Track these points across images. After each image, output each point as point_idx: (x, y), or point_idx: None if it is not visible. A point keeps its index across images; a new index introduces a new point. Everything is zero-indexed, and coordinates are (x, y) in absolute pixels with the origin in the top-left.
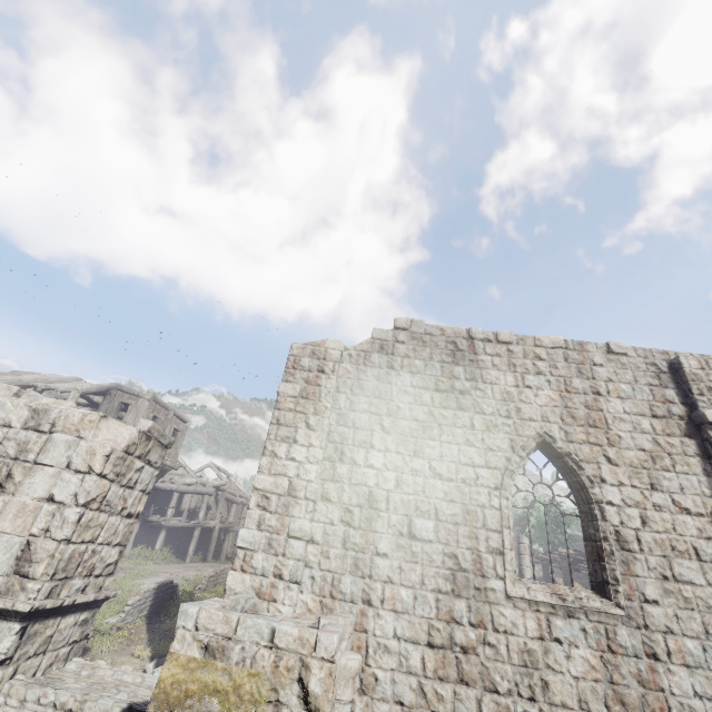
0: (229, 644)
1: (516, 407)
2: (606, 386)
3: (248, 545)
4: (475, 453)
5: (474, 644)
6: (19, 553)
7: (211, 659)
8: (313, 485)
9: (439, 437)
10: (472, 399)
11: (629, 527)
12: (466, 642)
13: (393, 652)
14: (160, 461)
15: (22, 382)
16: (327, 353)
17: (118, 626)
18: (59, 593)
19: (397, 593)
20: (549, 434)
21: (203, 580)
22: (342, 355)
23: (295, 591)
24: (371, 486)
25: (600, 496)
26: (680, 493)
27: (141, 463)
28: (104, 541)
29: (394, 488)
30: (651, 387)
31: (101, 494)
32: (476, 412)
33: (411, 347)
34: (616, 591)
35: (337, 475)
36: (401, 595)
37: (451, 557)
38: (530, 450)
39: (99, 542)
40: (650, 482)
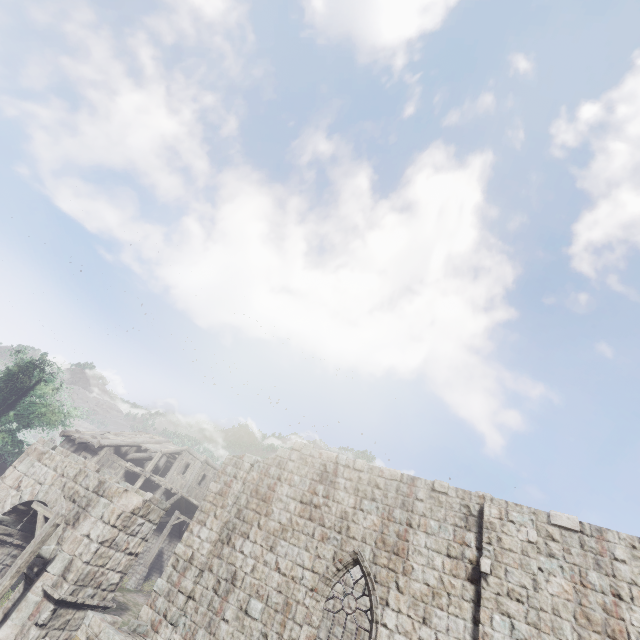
0: (96, 639)
1: (347, 525)
2: (419, 520)
3: (158, 590)
4: (307, 557)
5: None
6: (67, 564)
7: None
8: (202, 558)
9: (289, 539)
10: (320, 513)
11: None
12: None
13: None
14: (159, 519)
15: (135, 443)
16: (242, 464)
17: None
18: (78, 594)
19: None
20: (360, 553)
21: None
22: (253, 466)
23: (169, 629)
24: (237, 567)
25: (378, 617)
26: (444, 633)
27: (143, 520)
28: (110, 567)
29: (249, 572)
30: (455, 528)
31: (112, 537)
32: (319, 524)
33: (296, 465)
34: None
35: (222, 554)
36: None
37: (264, 636)
38: (346, 563)
39: (107, 567)
40: (423, 615)
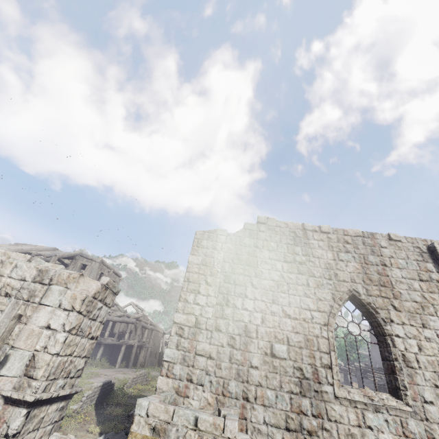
0: (168, 427)
1: (335, 273)
2: (390, 260)
3: (170, 359)
4: (310, 302)
5: (316, 429)
6: (27, 362)
7: (157, 436)
8: (210, 321)
9: (288, 291)
10: (307, 268)
11: (410, 352)
12: (311, 427)
13: (263, 433)
14: (111, 302)
15: (23, 250)
16: (218, 237)
17: (77, 411)
18: (50, 389)
19: (265, 393)
20: (356, 290)
21: (129, 380)
22: (226, 239)
23: (200, 390)
24: (246, 322)
25: (391, 331)
26: None
27: (101, 304)
28: (77, 354)
29: (260, 324)
30: (417, 262)
31: (78, 324)
32: (310, 275)
33: (268, 234)
34: (406, 394)
35: (225, 314)
36: (267, 395)
37: (298, 370)
38: (344, 300)
39: (74, 355)
40: (421, 322)
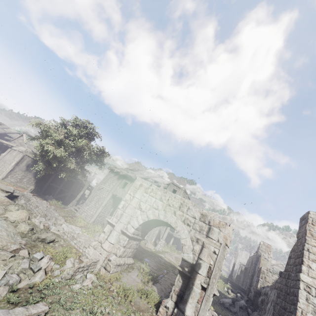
0: None
1: None
2: None
3: (303, 307)
4: None
5: None
6: (208, 270)
7: None
8: None
9: None
10: None
11: None
12: None
13: None
14: None
15: (148, 177)
16: None
17: None
18: None
19: None
20: None
21: None
22: None
23: None
24: None
25: None
26: None
27: None
28: None
29: None
30: None
31: None
32: None
33: None
34: None
35: None
36: None
37: None
38: None
39: None
40: None
